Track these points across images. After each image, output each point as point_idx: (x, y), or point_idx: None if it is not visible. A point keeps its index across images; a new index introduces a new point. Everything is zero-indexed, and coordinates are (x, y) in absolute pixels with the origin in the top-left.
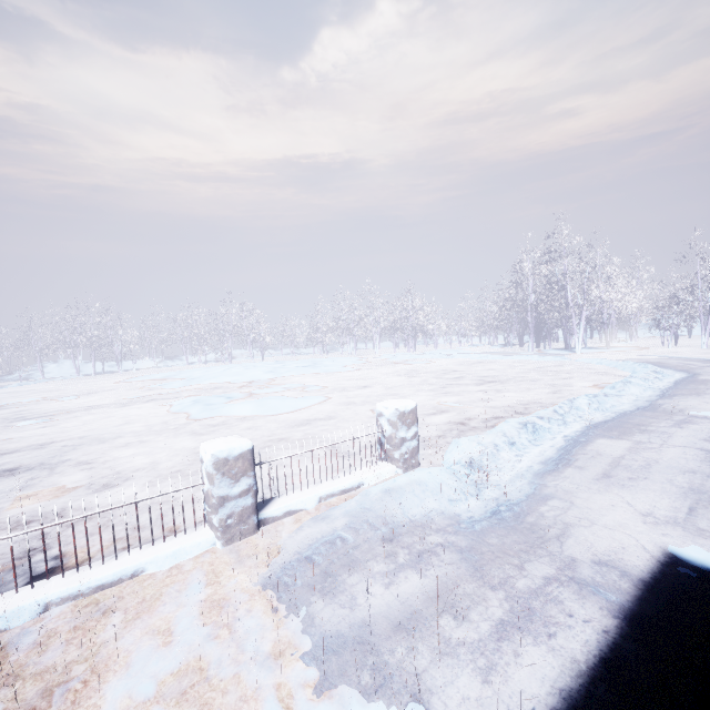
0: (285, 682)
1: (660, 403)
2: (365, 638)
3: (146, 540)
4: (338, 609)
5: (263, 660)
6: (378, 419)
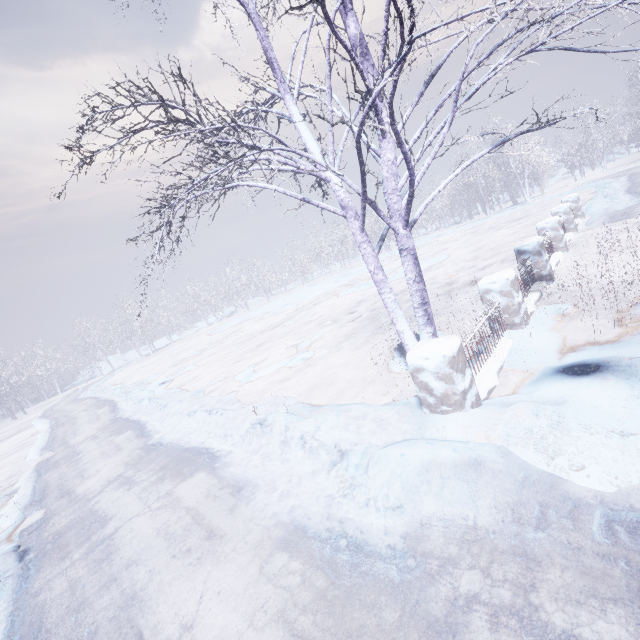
0: None
1: (636, 181)
2: None
3: None
4: None
5: None
6: None
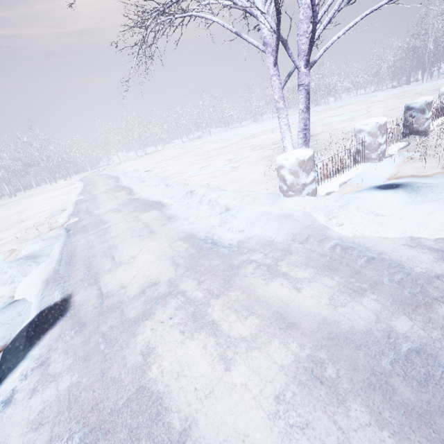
0: None
1: None
2: None
3: None
4: None
5: None
6: None
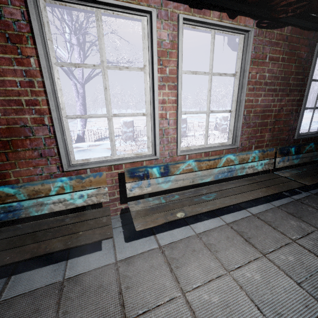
0: None
1: None
2: None
3: None
4: None
5: None
6: None
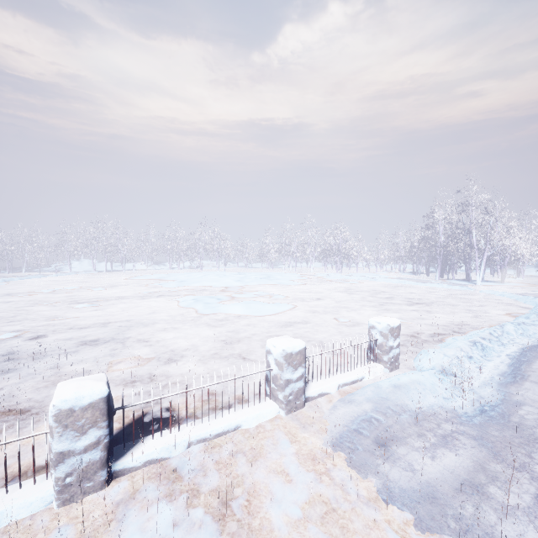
0: (392, 519)
1: None
2: (436, 495)
3: (226, 404)
4: (403, 471)
5: (367, 501)
6: (370, 330)
